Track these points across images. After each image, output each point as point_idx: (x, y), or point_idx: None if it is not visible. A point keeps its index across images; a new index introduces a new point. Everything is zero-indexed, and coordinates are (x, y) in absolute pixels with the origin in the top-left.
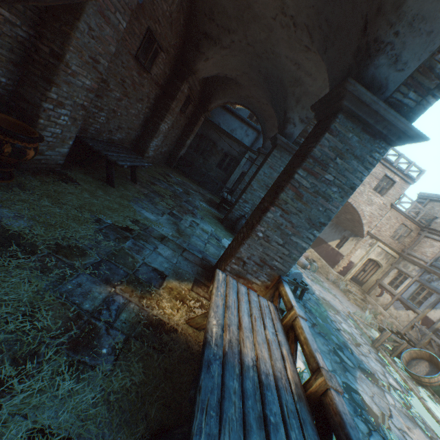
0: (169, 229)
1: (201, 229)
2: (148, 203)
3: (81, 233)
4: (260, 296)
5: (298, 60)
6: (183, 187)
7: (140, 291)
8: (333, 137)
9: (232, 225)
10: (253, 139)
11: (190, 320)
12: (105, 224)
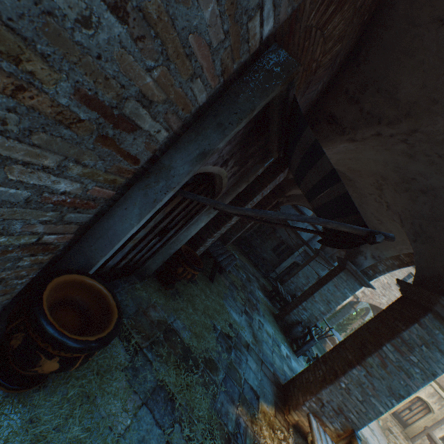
0: (248, 333)
1: (266, 331)
2: (232, 300)
3: (211, 343)
4: None
5: (382, 220)
6: (245, 271)
7: (250, 414)
8: (421, 328)
9: (286, 327)
10: (311, 235)
11: None
12: (218, 331)
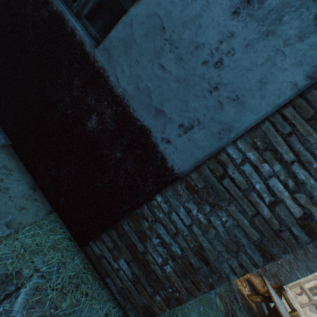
0: None
1: None
2: None
3: None
4: (278, 295)
5: None
6: None
7: None
8: None
9: None
10: None
11: (249, 295)
12: None
